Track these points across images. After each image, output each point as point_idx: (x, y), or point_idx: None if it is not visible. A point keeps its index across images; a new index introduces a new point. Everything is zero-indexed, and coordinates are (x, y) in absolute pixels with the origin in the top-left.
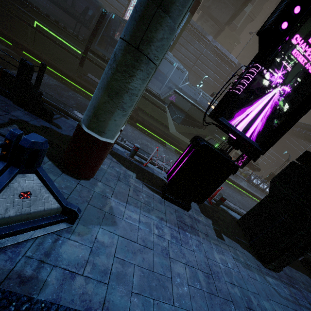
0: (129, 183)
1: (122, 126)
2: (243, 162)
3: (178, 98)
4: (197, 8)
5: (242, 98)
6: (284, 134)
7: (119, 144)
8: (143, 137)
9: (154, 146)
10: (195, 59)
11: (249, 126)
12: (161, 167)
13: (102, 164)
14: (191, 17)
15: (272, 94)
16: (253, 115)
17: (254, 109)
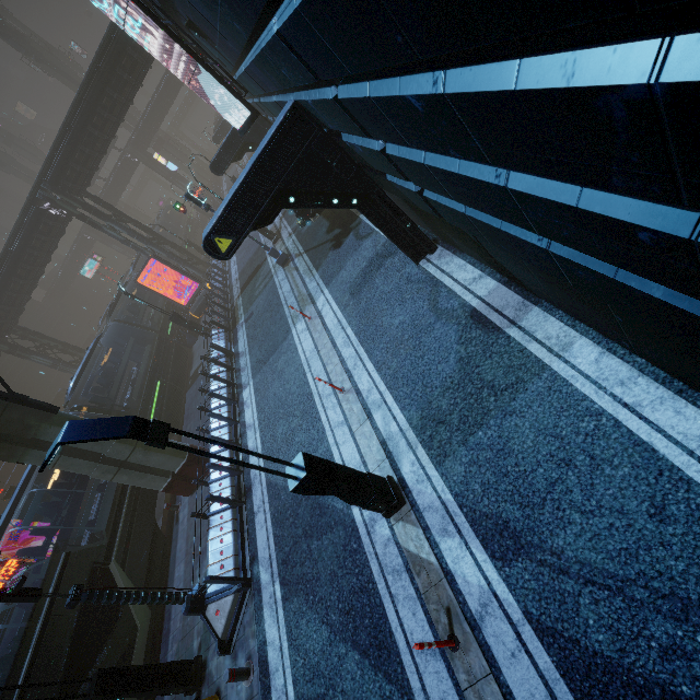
0: None
1: None
2: None
3: None
4: None
5: None
6: None
7: None
8: None
9: None
10: None
11: None
12: None
13: None
14: None
15: None
16: None
17: None
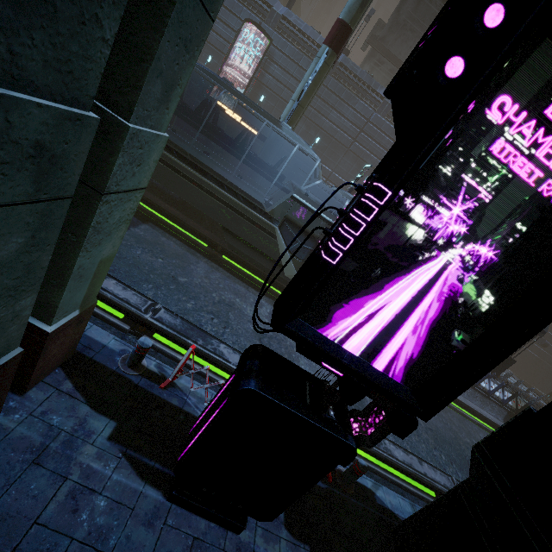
0: (71, 467)
1: (0, 345)
2: (376, 429)
3: (300, 211)
4: (344, 40)
5: (350, 272)
6: (484, 374)
7: (140, 318)
8: (228, 286)
9: (249, 305)
10: (355, 131)
11: (380, 343)
12: (232, 369)
13: (11, 409)
14: (333, 57)
15: (439, 264)
16: (388, 317)
17: (388, 301)
